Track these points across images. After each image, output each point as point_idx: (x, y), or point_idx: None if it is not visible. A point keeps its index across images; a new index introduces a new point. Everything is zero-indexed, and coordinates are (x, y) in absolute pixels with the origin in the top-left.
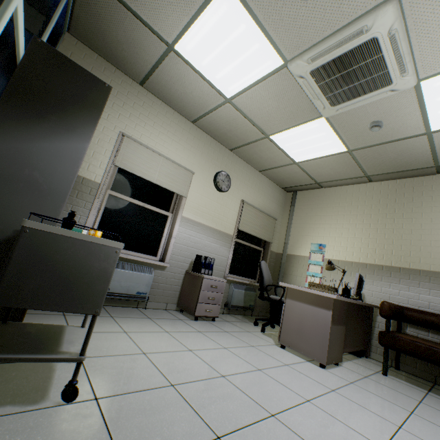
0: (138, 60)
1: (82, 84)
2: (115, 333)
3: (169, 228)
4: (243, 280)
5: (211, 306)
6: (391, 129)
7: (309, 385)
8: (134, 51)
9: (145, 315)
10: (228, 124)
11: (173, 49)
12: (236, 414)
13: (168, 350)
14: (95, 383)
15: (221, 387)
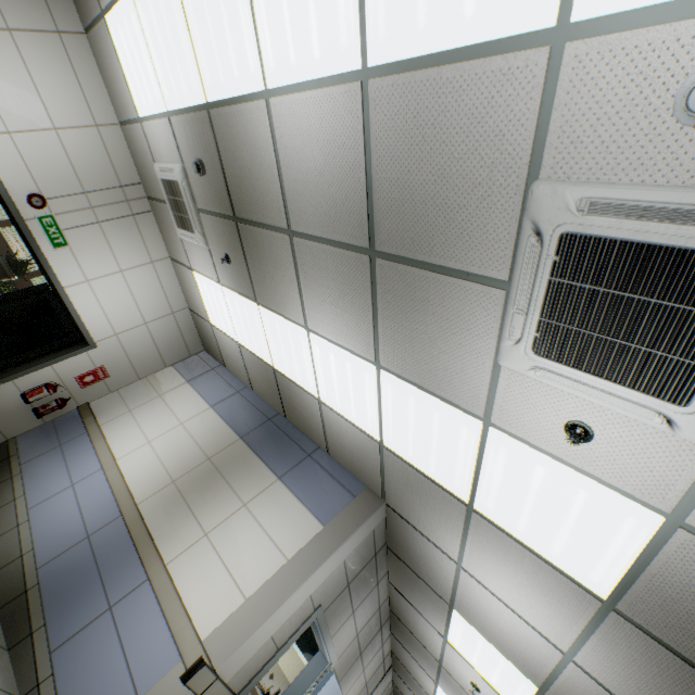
0: None
1: None
2: None
3: None
4: None
5: None
6: None
7: None
8: None
9: None
10: None
11: None
12: None
13: None
14: None
15: None
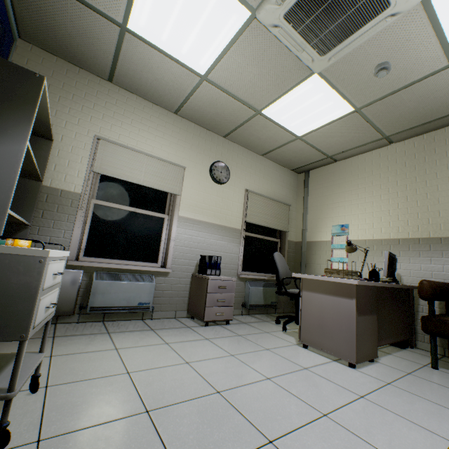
0: (97, 53)
1: (5, 78)
2: (103, 351)
3: (167, 231)
4: (260, 276)
5: (222, 308)
6: (403, 70)
7: (330, 393)
8: (89, 43)
9: (148, 327)
10: (213, 107)
11: (127, 29)
12: (220, 446)
13: (159, 365)
14: (47, 419)
15: (211, 407)
